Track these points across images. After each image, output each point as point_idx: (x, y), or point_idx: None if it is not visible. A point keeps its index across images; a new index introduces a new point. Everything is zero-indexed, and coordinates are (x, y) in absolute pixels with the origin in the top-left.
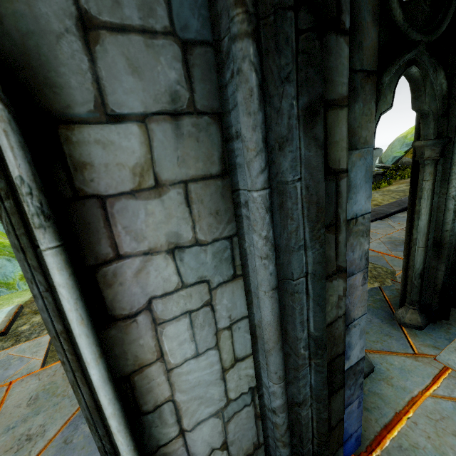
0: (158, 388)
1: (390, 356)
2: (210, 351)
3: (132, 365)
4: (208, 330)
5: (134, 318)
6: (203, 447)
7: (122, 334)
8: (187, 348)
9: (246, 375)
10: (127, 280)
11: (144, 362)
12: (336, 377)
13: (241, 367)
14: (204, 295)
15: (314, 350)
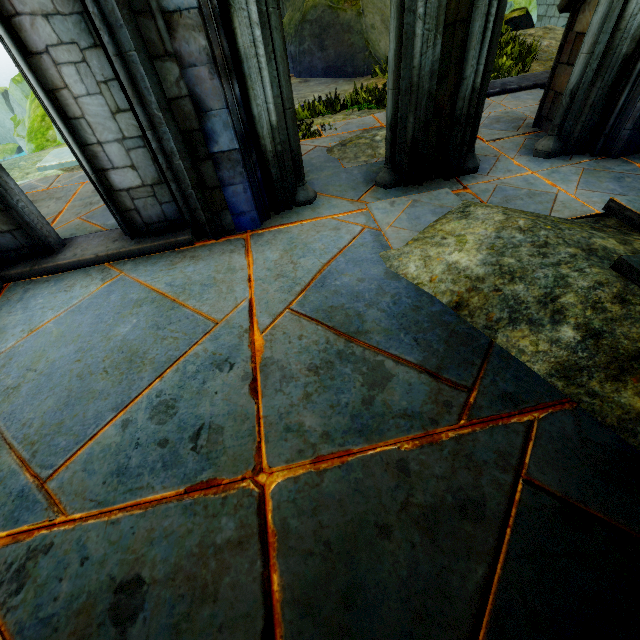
0: (73, 107)
1: (336, 199)
2: (98, 96)
3: (52, 85)
4: (91, 80)
5: (41, 55)
6: (117, 160)
7: (40, 64)
8: (81, 87)
9: (133, 125)
10: (28, 30)
11: (58, 86)
12: (199, 148)
13: (127, 117)
14: (79, 54)
15: (161, 112)
